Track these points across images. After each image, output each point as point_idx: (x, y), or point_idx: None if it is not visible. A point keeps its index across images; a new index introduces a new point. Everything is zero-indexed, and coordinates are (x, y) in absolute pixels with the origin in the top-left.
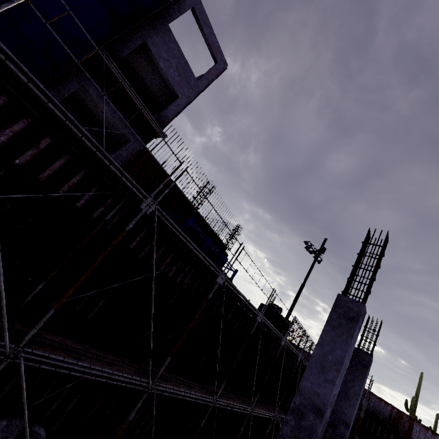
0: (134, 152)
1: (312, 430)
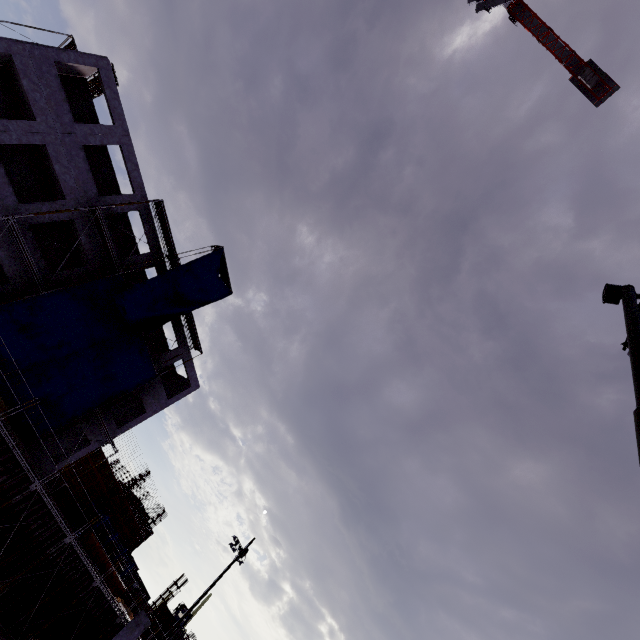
0: (89, 452)
1: None
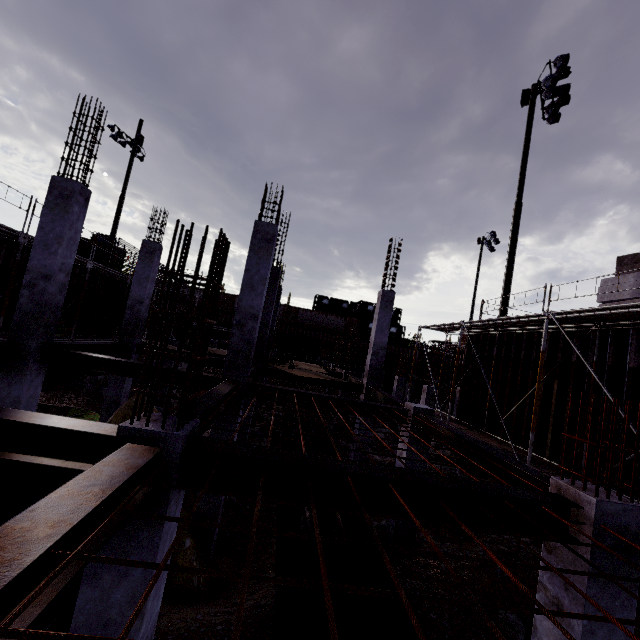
0: None
1: (44, 291)
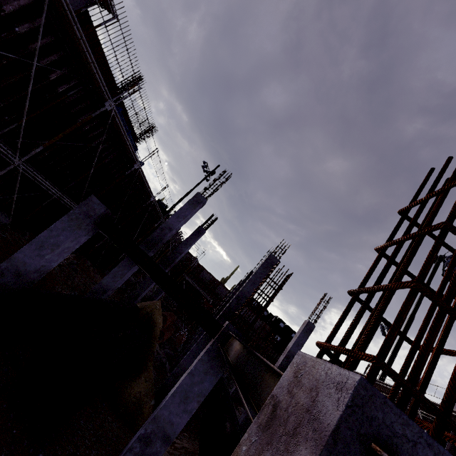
0: (73, 9)
1: (166, 234)
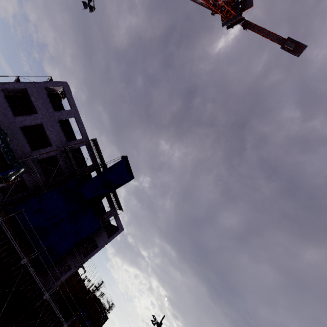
0: (71, 273)
1: None
